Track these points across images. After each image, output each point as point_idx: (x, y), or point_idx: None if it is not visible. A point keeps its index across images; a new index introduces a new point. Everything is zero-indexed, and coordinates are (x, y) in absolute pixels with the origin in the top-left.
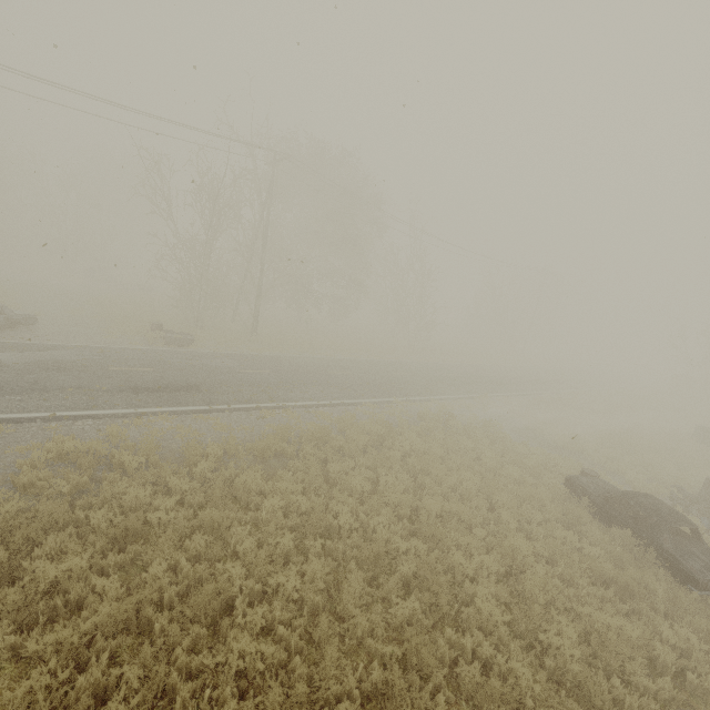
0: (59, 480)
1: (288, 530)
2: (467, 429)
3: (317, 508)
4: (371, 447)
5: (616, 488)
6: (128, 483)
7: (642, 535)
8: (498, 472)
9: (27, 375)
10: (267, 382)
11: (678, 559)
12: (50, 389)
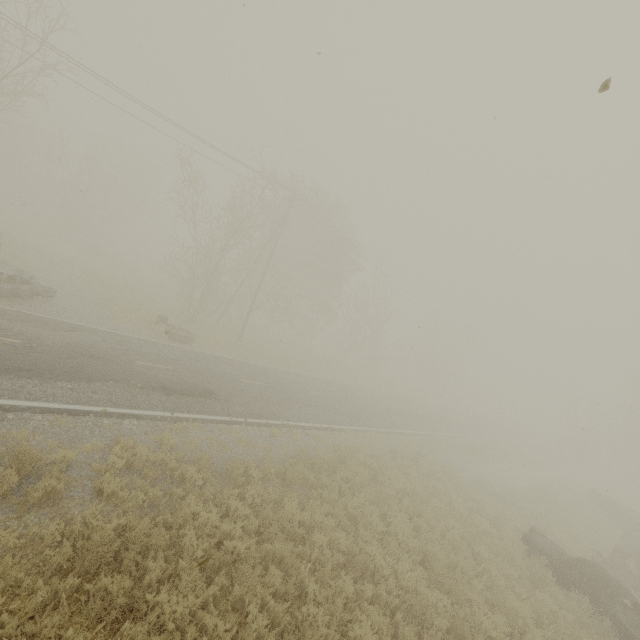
0: (139, 493)
1: (331, 568)
2: (434, 471)
3: (356, 548)
4: (372, 482)
5: (564, 551)
6: (194, 501)
7: (598, 603)
8: (468, 519)
9: (69, 359)
10: (267, 396)
11: (631, 632)
12: (94, 380)
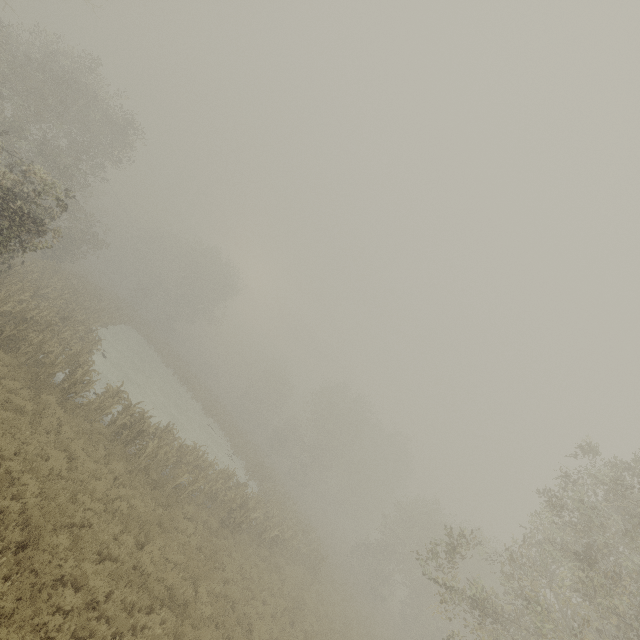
0: None
1: None
2: None
3: None
4: None
5: None
6: None
7: None
8: None
9: None
10: None
11: None
12: None
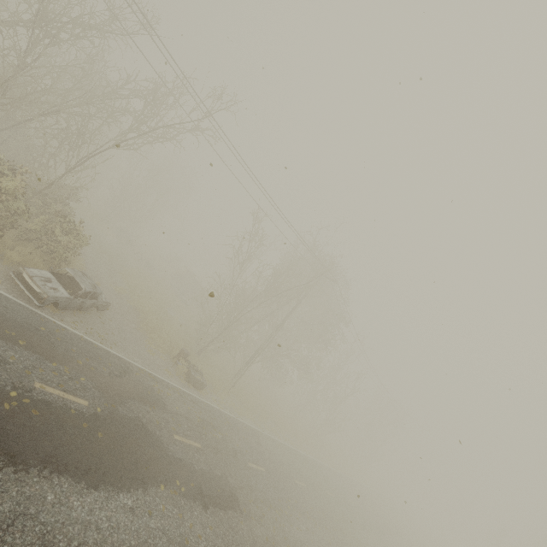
0: None
1: None
2: None
3: None
4: None
5: None
6: None
7: None
8: None
9: (126, 439)
10: (272, 496)
11: None
12: (148, 483)
